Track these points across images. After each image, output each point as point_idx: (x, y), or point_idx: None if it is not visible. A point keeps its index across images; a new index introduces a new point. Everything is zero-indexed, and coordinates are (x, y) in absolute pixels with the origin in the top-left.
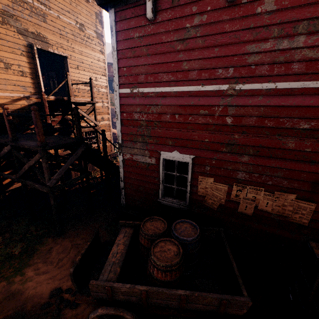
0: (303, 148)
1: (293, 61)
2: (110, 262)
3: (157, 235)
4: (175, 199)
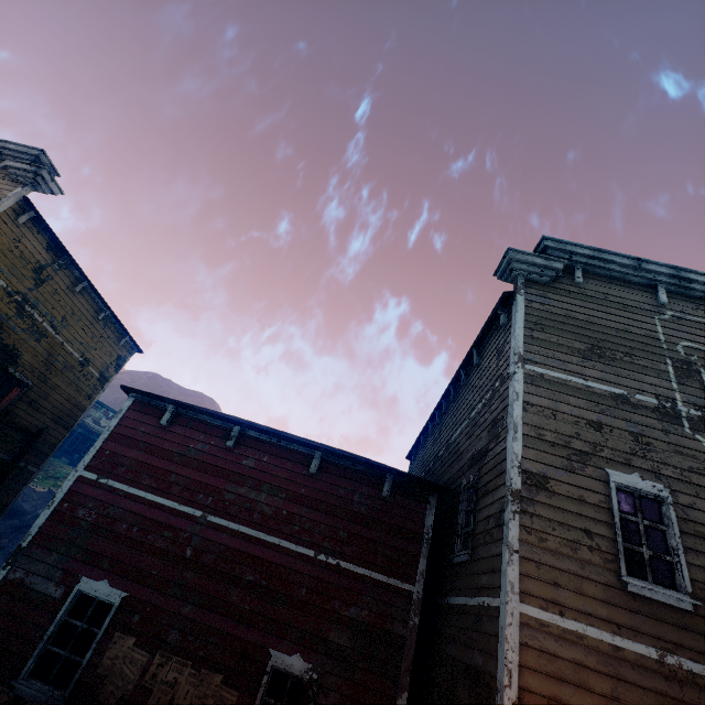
0: (244, 604)
1: (256, 511)
2: None
3: None
4: (49, 685)
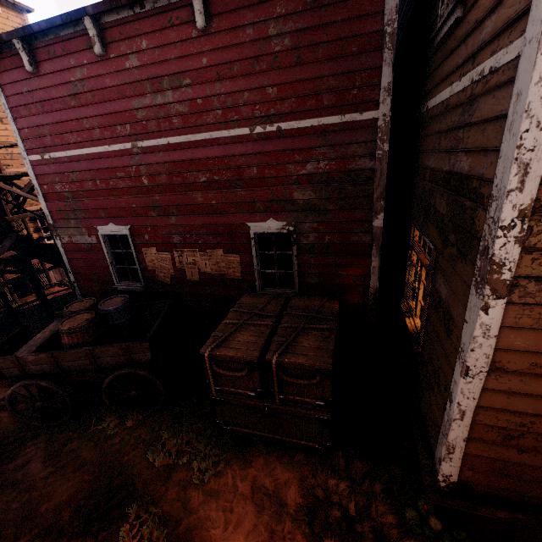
0: (210, 201)
1: (172, 116)
2: (28, 345)
3: (78, 311)
4: (133, 282)
